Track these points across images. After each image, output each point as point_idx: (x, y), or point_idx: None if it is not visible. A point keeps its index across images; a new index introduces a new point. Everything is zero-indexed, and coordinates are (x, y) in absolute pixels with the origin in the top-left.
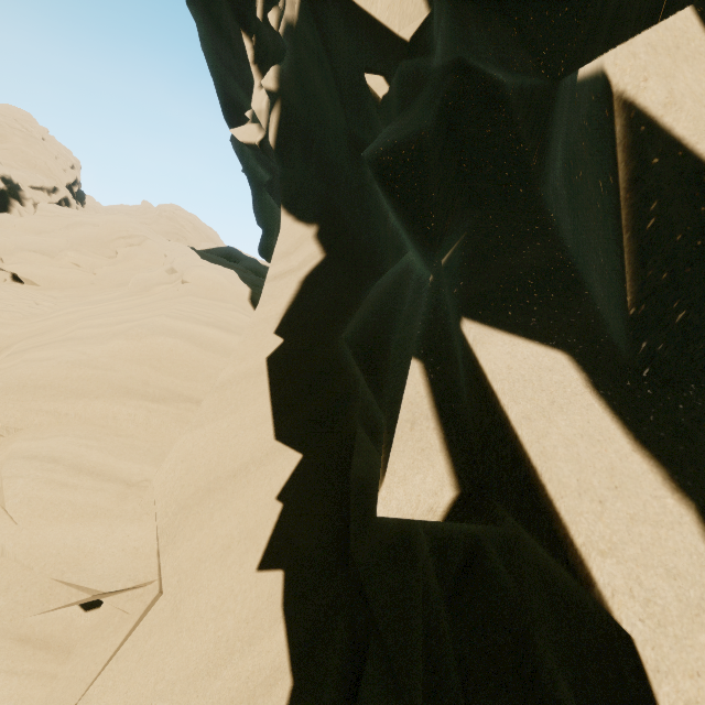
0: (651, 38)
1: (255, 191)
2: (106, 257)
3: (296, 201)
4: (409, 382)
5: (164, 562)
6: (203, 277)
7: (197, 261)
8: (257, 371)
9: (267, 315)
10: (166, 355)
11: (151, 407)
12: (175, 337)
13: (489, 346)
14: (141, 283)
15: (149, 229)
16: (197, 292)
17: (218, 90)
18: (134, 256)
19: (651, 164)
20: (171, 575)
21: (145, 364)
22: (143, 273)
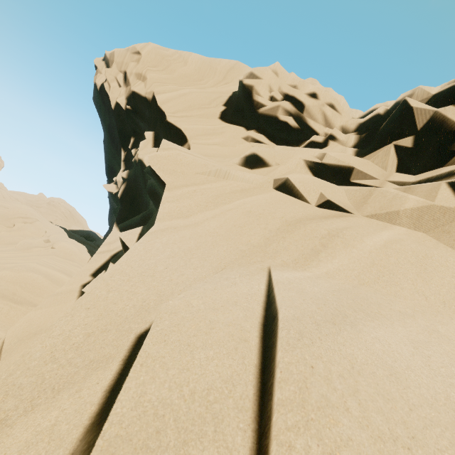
0: (128, 231)
1: (111, 208)
2: (6, 226)
3: (123, 221)
4: (101, 274)
5: (2, 363)
6: (65, 247)
7: (65, 238)
8: (76, 290)
9: (90, 268)
10: (31, 282)
11: (13, 305)
12: (39, 274)
13: (111, 266)
14: (26, 245)
15: (40, 215)
16: (59, 254)
17: (106, 161)
18: (26, 228)
19: (125, 244)
20: (4, 367)
21: (18, 284)
22: (29, 240)
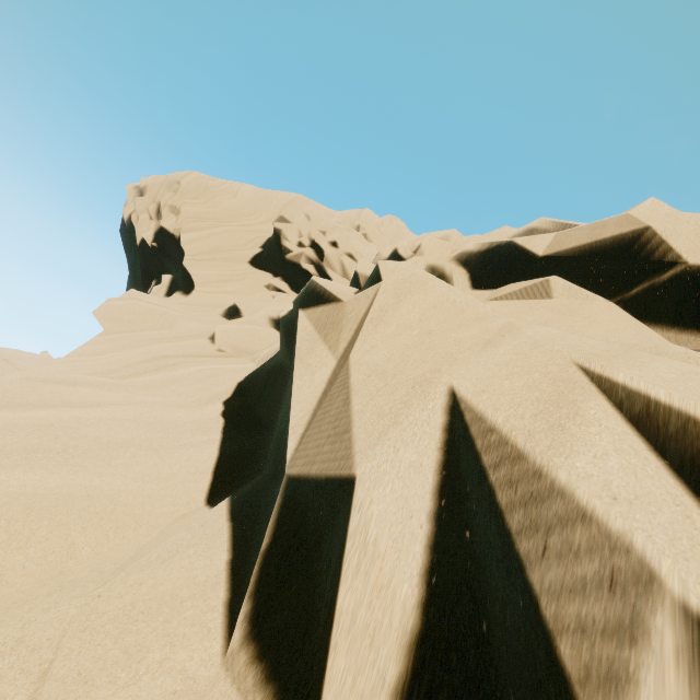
0: None
1: None
2: None
3: None
4: None
5: None
6: None
7: None
8: None
9: None
10: None
11: None
12: None
13: None
14: None
15: None
16: None
17: None
18: None
19: None
20: None
21: None
22: None
